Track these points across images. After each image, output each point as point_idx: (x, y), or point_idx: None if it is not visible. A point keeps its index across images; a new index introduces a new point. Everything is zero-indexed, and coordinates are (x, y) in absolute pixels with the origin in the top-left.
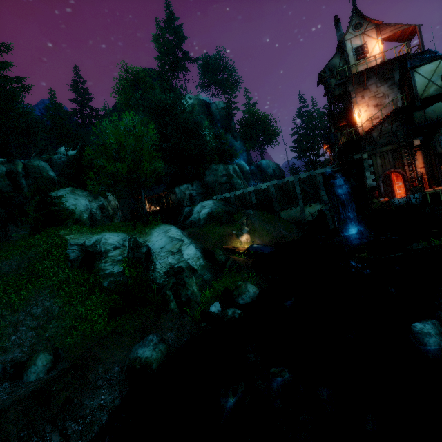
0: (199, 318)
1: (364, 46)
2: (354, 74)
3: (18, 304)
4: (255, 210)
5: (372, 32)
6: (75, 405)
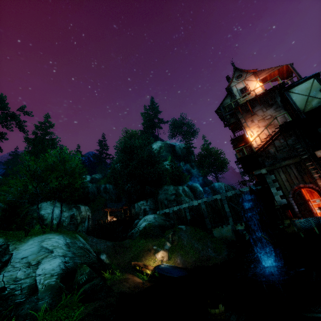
0: None
1: (246, 87)
2: (238, 105)
3: None
4: (189, 226)
5: (251, 77)
6: None
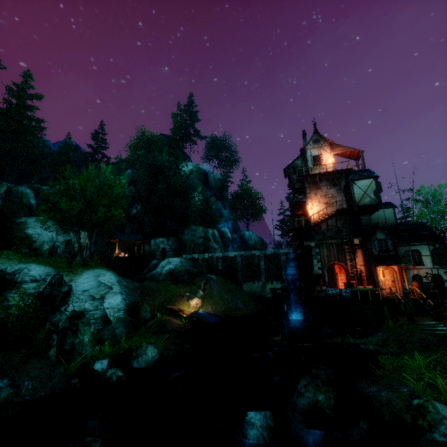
0: (75, 373)
1: (320, 156)
2: (309, 175)
3: None
4: (219, 277)
5: (327, 148)
6: None
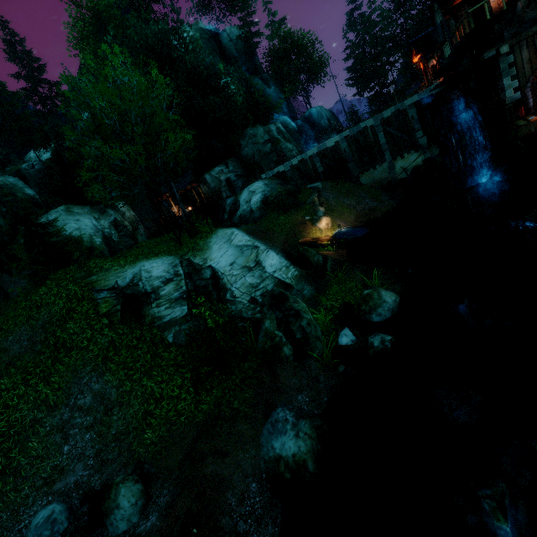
0: (331, 360)
1: None
2: None
3: (53, 398)
4: (325, 182)
5: None
6: None
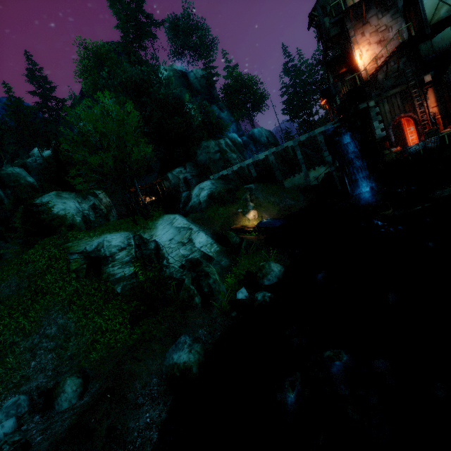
0: (228, 308)
1: None
2: (351, 6)
3: (29, 328)
4: (257, 184)
5: None
6: (120, 431)
